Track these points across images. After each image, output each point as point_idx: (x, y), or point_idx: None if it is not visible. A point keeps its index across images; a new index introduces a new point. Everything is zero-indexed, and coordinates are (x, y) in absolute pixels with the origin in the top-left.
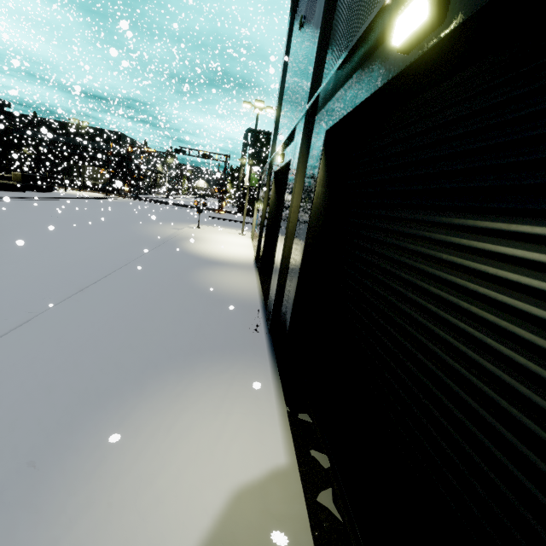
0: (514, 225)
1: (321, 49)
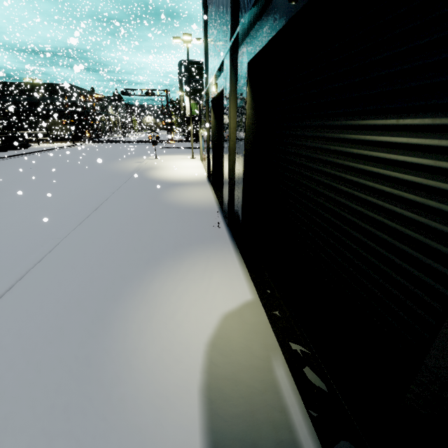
0: (364, 121)
1: None
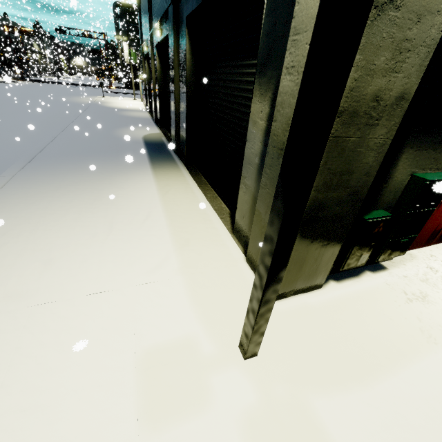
0: None
1: (149, 10)
